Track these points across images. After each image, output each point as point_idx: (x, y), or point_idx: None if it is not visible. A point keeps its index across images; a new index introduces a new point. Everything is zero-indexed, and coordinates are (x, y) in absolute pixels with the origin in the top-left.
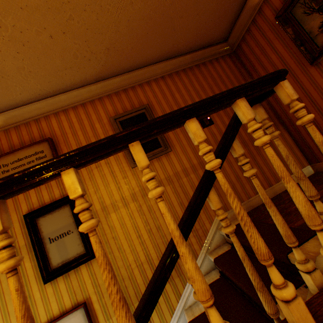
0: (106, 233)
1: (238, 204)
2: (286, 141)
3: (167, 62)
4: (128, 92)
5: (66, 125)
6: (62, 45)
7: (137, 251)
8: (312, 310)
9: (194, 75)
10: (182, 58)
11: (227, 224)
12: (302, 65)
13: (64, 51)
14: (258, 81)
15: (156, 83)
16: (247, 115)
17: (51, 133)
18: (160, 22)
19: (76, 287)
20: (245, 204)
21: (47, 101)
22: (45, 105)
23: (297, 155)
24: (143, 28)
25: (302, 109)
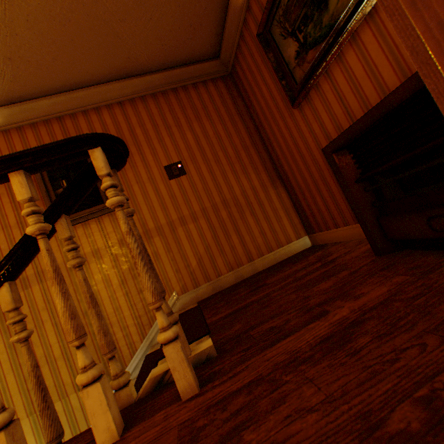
0: (7, 320)
1: None
2: (283, 203)
3: (126, 82)
4: (66, 122)
5: None
6: None
7: (50, 344)
8: (79, 439)
9: (168, 103)
10: (150, 77)
11: (17, 331)
12: (288, 105)
13: None
14: (40, 149)
15: (110, 111)
16: (19, 195)
17: None
18: (89, 26)
19: None
20: (212, 284)
21: None
22: None
23: (294, 221)
24: (60, 32)
25: (110, 189)
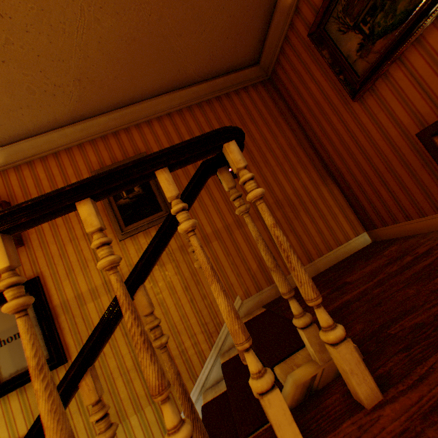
0: (80, 331)
1: (132, 318)
2: (336, 200)
3: (174, 94)
4: (121, 136)
5: (31, 183)
6: (6, 78)
7: (122, 354)
8: None
9: (213, 111)
10: (196, 88)
11: (156, 336)
12: (344, 99)
13: (12, 85)
14: (184, 145)
15: (160, 123)
16: (167, 192)
17: (9, 195)
18: (150, 43)
19: (35, 406)
20: (275, 287)
21: (2, 150)
22: (1, 156)
23: (350, 218)
24: (124, 51)
25: (250, 181)
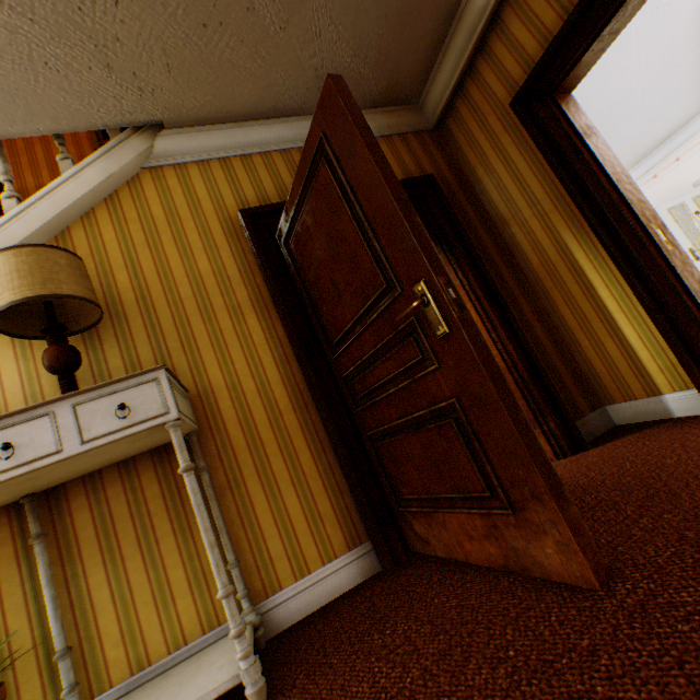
0: None
1: None
2: None
3: None
4: None
5: None
6: None
7: None
8: None
9: None
10: None
11: None
12: None
13: None
14: None
15: None
16: None
17: None
18: None
19: None
20: None
21: None
22: None
23: None
24: None
25: None
